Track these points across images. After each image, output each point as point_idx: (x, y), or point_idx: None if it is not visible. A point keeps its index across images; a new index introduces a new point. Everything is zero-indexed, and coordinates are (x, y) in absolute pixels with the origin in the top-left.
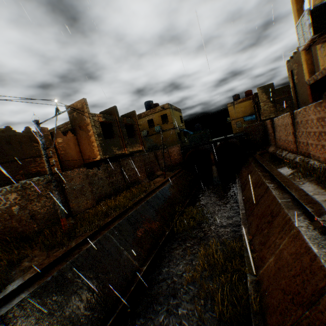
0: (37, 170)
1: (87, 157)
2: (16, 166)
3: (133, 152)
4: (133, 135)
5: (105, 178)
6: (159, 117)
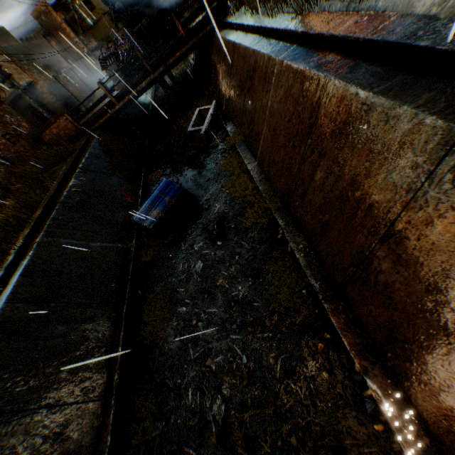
0: (65, 67)
1: (77, 56)
2: (57, 64)
3: (96, 47)
4: (83, 32)
5: (99, 68)
6: (82, 6)
